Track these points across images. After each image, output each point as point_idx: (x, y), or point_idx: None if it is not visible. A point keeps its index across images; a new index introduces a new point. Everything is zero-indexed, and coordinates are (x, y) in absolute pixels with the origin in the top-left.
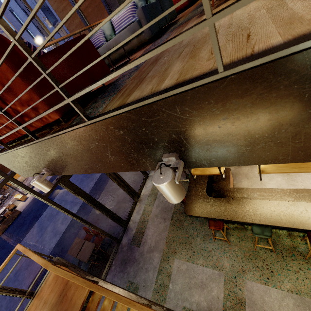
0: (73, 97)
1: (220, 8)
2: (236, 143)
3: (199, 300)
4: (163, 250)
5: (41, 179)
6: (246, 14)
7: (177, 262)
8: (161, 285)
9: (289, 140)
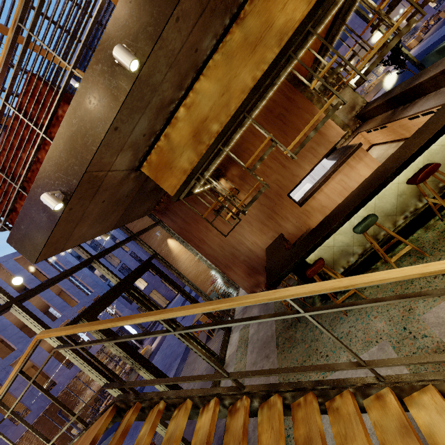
0: (73, 63)
1: None
2: (147, 21)
3: None
4: None
5: (52, 192)
6: None
7: None
8: None
9: (160, 1)
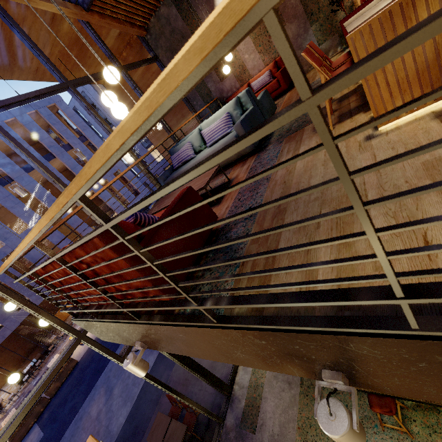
0: (205, 307)
1: (346, 127)
2: (440, 385)
3: None
4: None
5: (136, 360)
6: (400, 175)
7: None
8: None
9: None
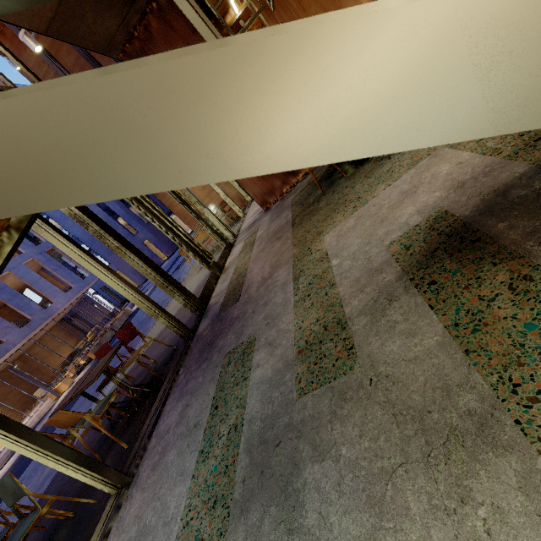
0: None
1: None
2: None
3: (419, 205)
4: (291, 256)
5: None
6: None
7: (331, 233)
8: (310, 283)
9: None
